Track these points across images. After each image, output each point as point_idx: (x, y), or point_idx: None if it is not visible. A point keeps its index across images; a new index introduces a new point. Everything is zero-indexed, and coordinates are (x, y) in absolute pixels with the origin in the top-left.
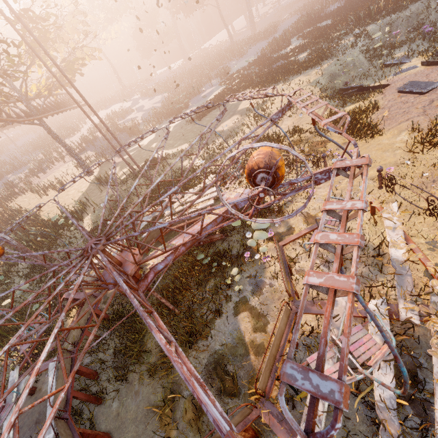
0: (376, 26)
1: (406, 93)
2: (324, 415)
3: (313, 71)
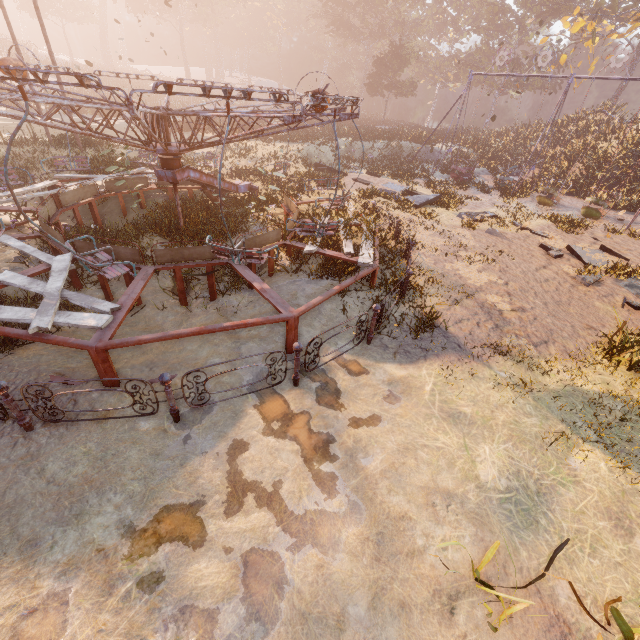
0: (342, 142)
1: (357, 182)
2: (319, 240)
3: (295, 144)
